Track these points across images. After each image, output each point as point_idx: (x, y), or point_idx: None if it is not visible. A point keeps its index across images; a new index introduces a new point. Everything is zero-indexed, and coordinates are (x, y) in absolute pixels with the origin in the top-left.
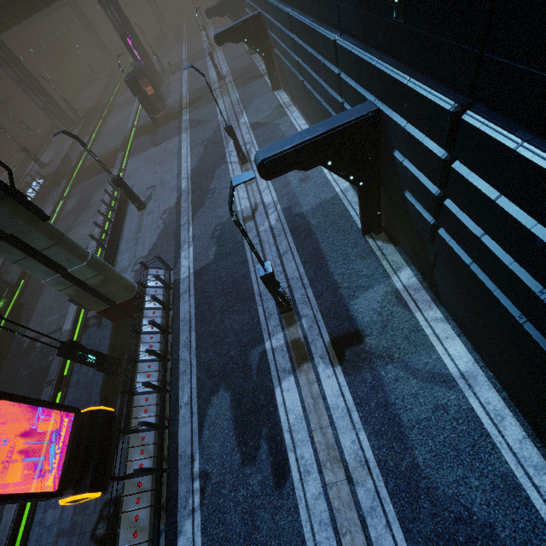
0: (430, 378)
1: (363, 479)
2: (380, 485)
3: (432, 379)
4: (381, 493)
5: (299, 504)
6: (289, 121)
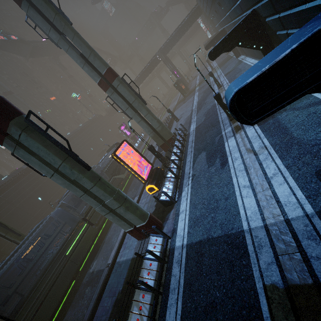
0: (307, 106)
1: (262, 152)
2: (270, 150)
3: (308, 106)
4: (271, 152)
5: (231, 169)
6: (243, 63)
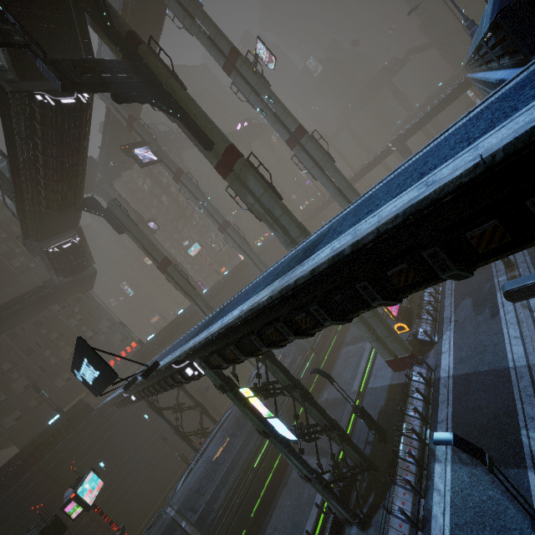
0: None
1: None
2: None
3: None
4: None
5: (502, 320)
6: None
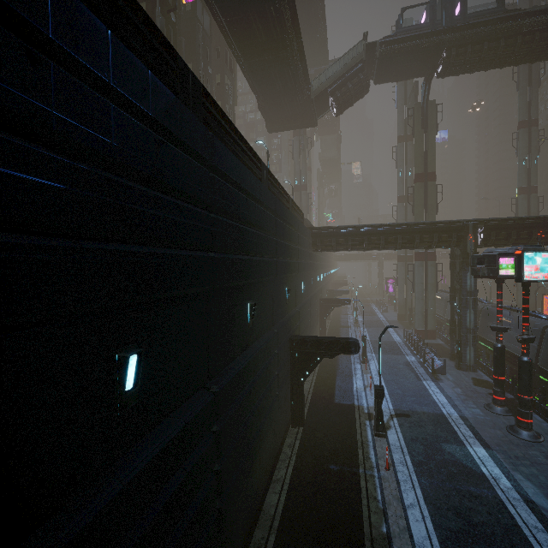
0: None
1: None
2: None
3: None
4: None
5: None
6: None
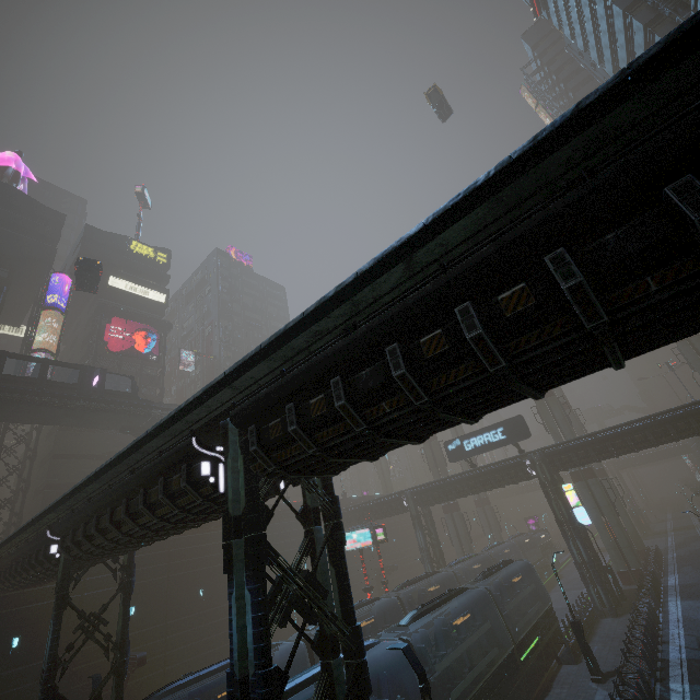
0: None
1: None
2: None
3: None
4: None
5: None
6: None
